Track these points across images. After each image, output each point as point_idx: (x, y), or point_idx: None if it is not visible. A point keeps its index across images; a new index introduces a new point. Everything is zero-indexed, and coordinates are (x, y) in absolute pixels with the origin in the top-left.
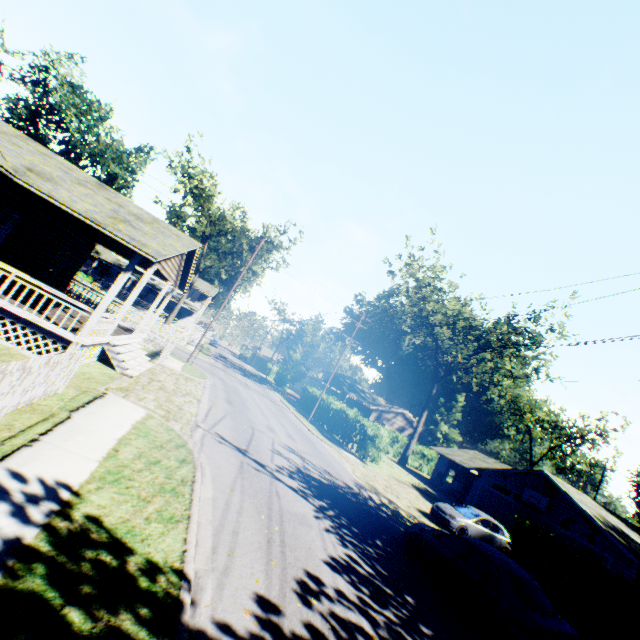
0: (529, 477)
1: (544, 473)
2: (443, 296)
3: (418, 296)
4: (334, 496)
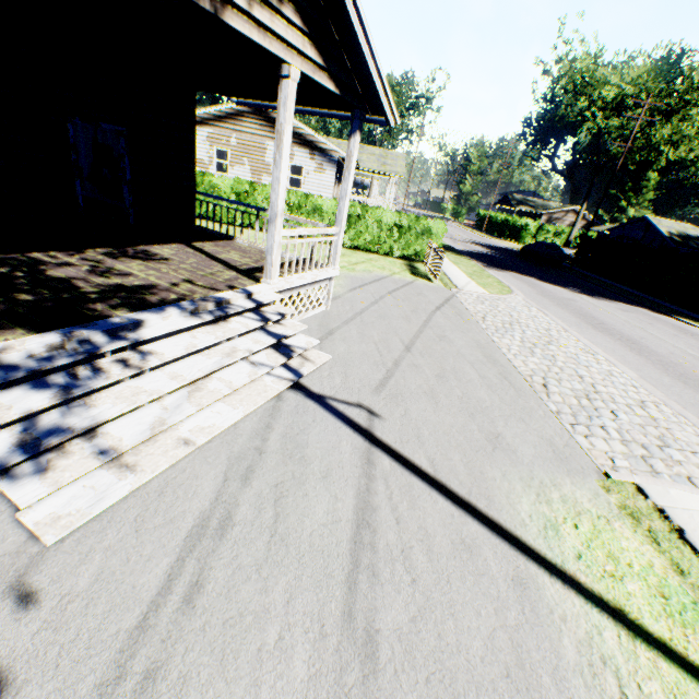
0: (638, 224)
1: (645, 217)
2: (598, 84)
3: (581, 85)
4: (490, 247)
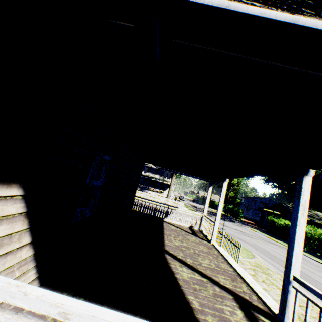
0: None
1: None
2: None
3: None
4: None
